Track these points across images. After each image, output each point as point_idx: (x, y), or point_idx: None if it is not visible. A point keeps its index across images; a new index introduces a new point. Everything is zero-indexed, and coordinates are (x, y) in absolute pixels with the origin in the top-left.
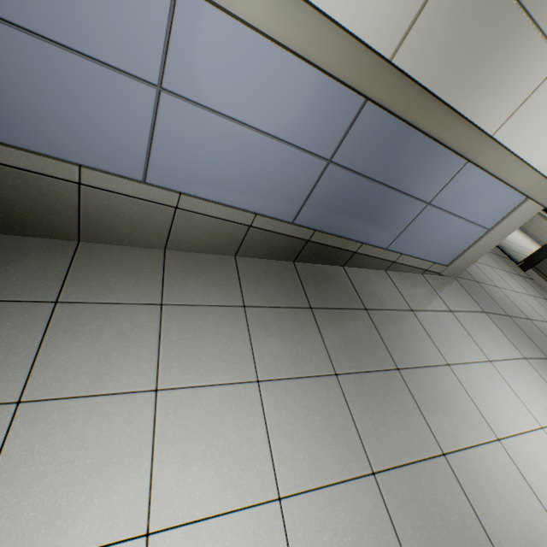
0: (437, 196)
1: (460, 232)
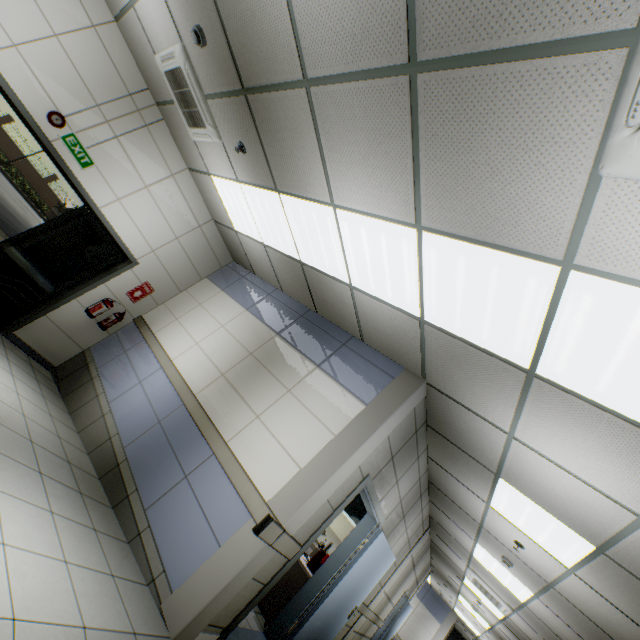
0: (193, 472)
1: (198, 530)
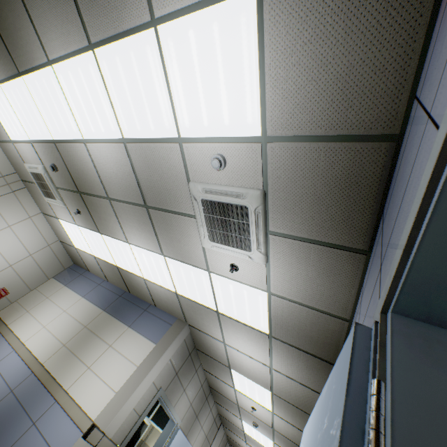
0: (40, 418)
1: None
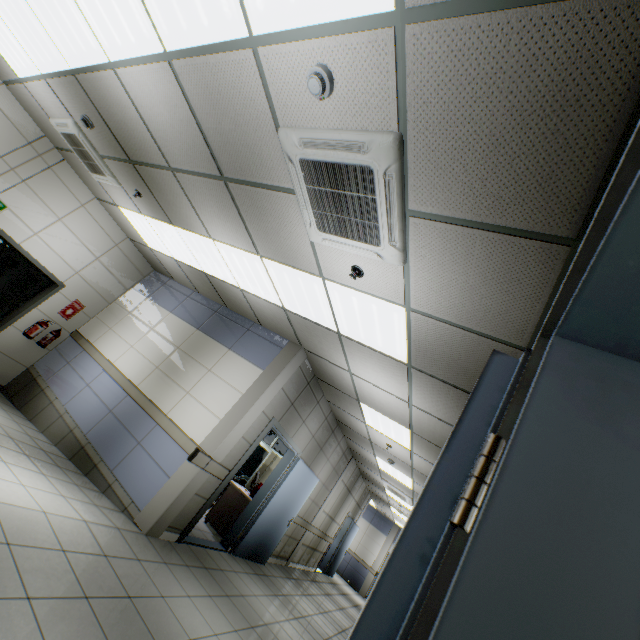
0: (144, 439)
1: (153, 473)
